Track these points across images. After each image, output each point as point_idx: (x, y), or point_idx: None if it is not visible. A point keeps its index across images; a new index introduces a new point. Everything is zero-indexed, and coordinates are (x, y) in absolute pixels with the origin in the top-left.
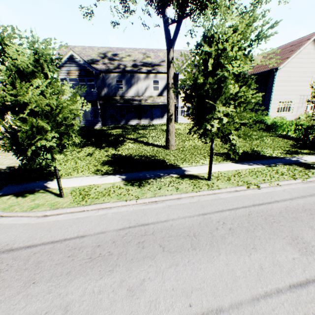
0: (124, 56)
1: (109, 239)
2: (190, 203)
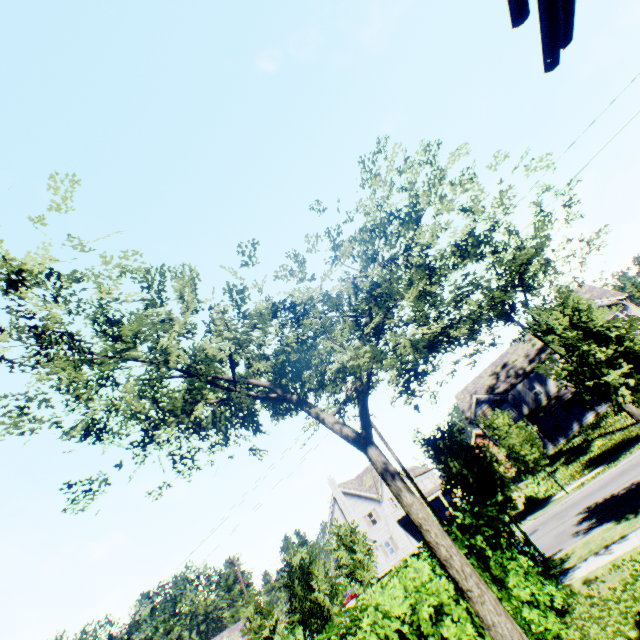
0: (512, 359)
1: (604, 483)
2: None
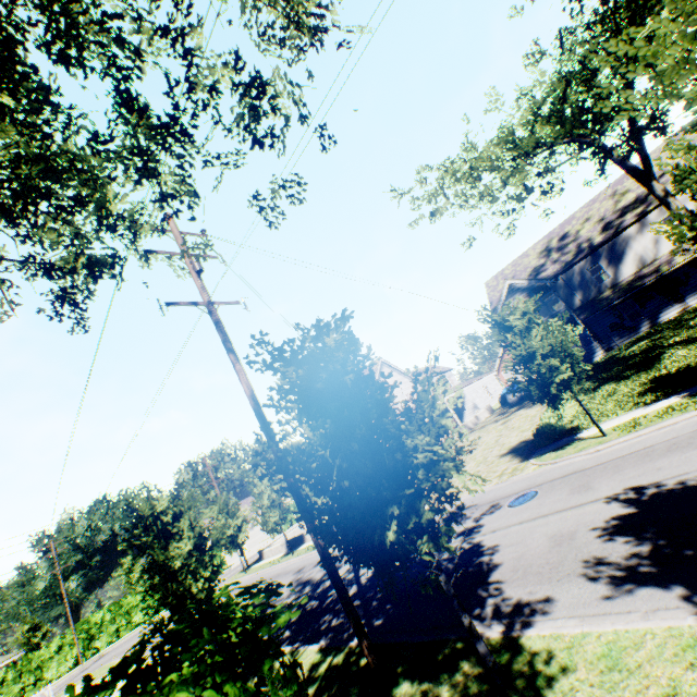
0: (578, 228)
1: (683, 438)
2: None
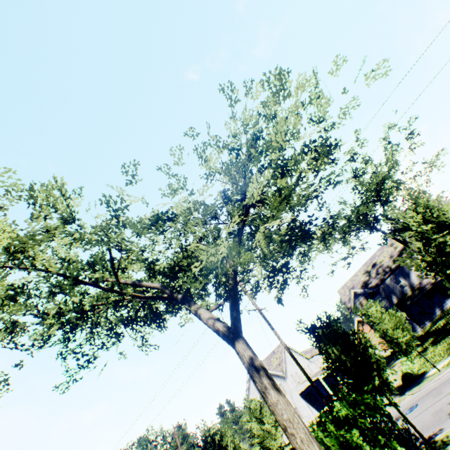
0: (380, 260)
1: None
2: None
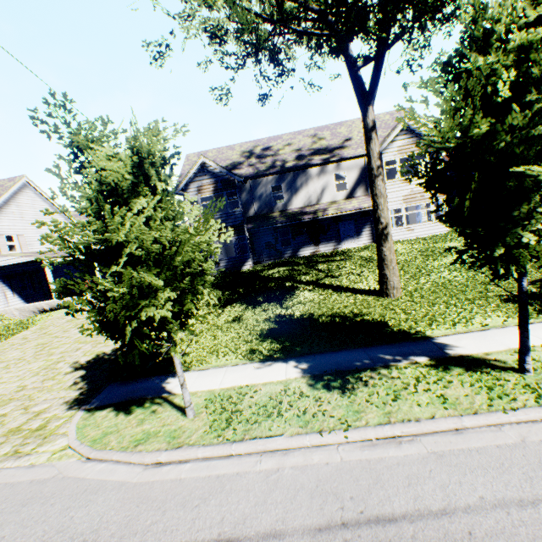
0: (281, 147)
1: None
2: (499, 447)
